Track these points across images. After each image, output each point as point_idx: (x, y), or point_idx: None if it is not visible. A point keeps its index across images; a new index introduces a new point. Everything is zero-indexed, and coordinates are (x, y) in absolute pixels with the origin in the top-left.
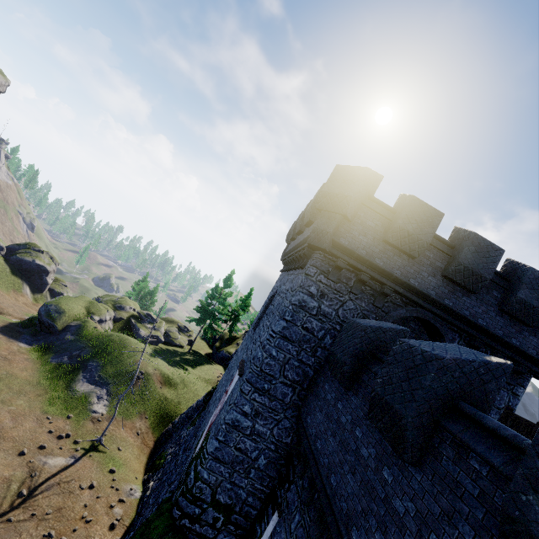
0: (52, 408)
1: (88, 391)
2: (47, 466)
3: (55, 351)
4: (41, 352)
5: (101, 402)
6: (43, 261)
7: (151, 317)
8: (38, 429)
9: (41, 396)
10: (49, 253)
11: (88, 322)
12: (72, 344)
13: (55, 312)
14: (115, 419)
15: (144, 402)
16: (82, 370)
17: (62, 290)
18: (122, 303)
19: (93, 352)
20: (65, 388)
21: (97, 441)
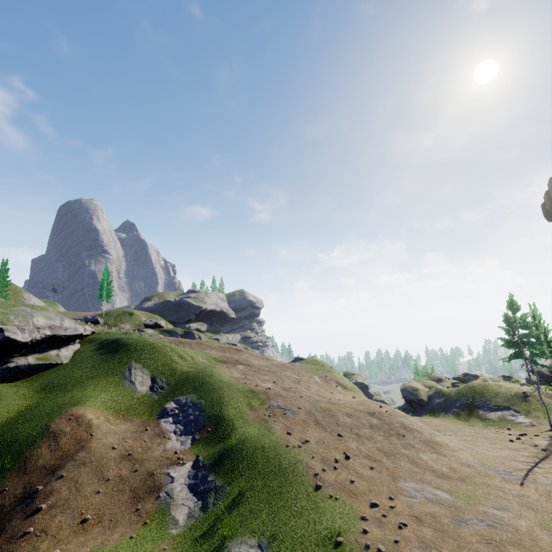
0: (489, 429)
1: (499, 415)
2: (536, 443)
3: (441, 411)
4: (433, 416)
5: (518, 417)
6: (360, 380)
7: (469, 376)
8: (499, 435)
9: (473, 427)
10: (356, 374)
11: (438, 387)
12: (447, 402)
13: (413, 391)
14: (545, 423)
15: (551, 411)
16: (476, 409)
17: (380, 398)
18: (437, 376)
19: (468, 398)
20: (480, 421)
21: (551, 431)
